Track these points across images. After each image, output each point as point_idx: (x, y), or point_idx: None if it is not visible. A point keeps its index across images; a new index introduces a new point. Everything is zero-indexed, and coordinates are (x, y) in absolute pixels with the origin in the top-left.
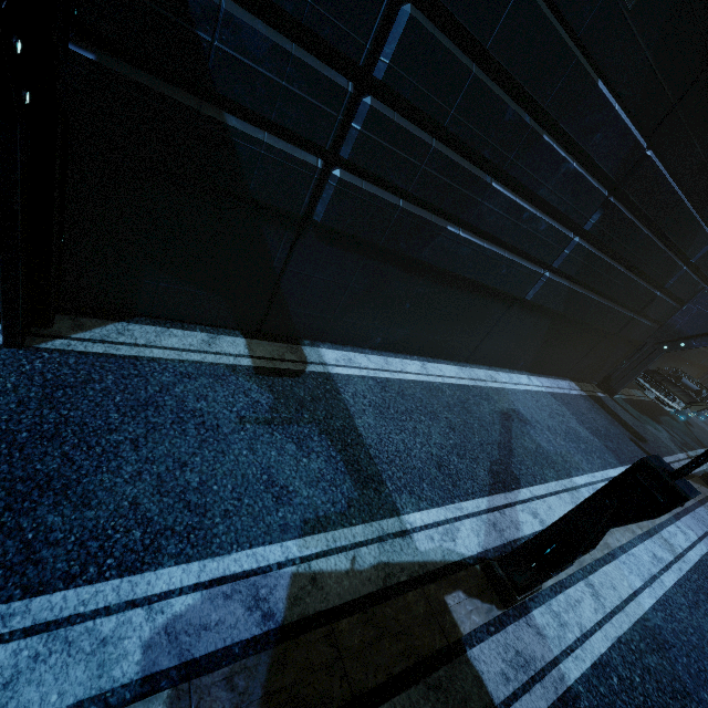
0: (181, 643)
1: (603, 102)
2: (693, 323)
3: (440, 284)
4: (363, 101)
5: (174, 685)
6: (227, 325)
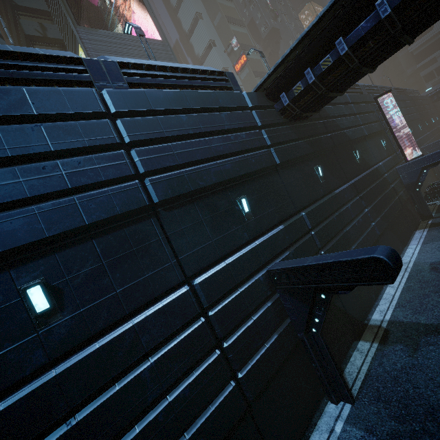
0: None
1: (339, 192)
2: (411, 177)
3: None
4: (321, 253)
5: None
6: (352, 342)
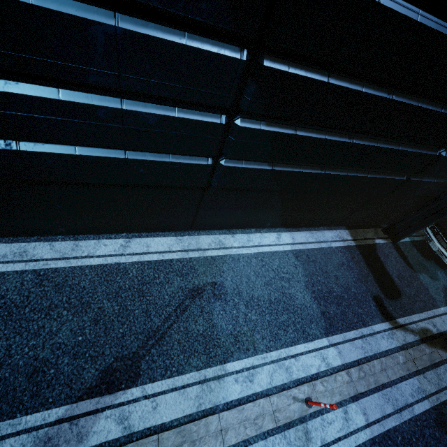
0: None
1: None
2: None
3: (79, 187)
4: None
5: None
6: None
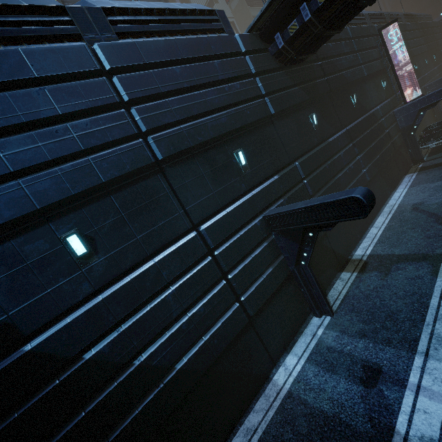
0: None
1: (333, 141)
2: (407, 121)
3: None
4: None
5: None
6: (336, 274)
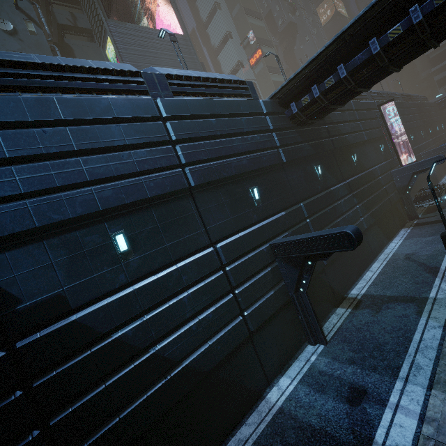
0: (434, 339)
1: (335, 190)
2: (402, 181)
3: None
4: None
5: (443, 341)
6: (332, 308)
